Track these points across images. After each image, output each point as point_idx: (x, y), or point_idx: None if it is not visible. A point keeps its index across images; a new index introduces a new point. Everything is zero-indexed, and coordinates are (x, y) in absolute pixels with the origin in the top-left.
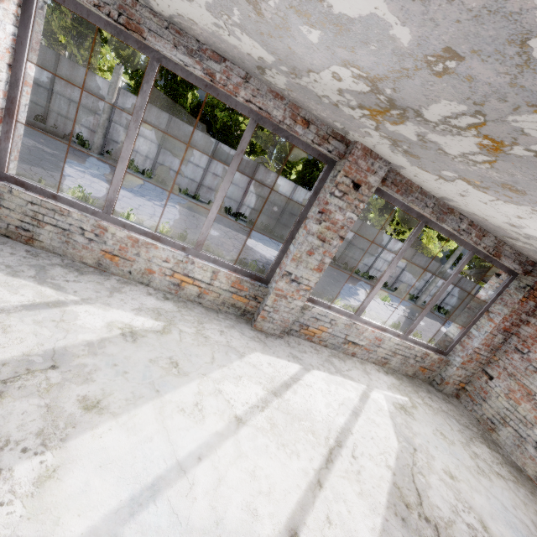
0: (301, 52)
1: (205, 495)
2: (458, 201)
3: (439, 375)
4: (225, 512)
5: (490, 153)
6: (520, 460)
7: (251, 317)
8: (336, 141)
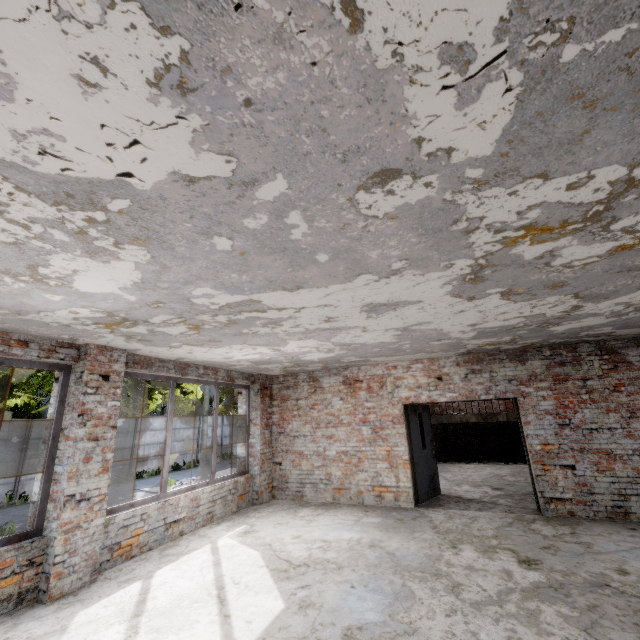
0: (37, 304)
1: None
2: (190, 357)
3: (254, 492)
4: None
5: (195, 330)
6: (323, 498)
7: (35, 595)
8: (65, 349)
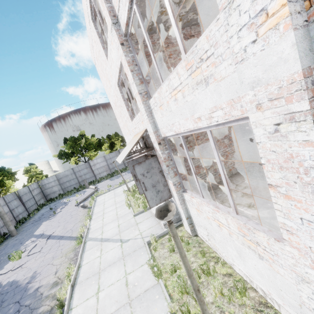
0: None
1: None
2: None
3: None
4: None
5: None
6: (215, 182)
7: None
8: None
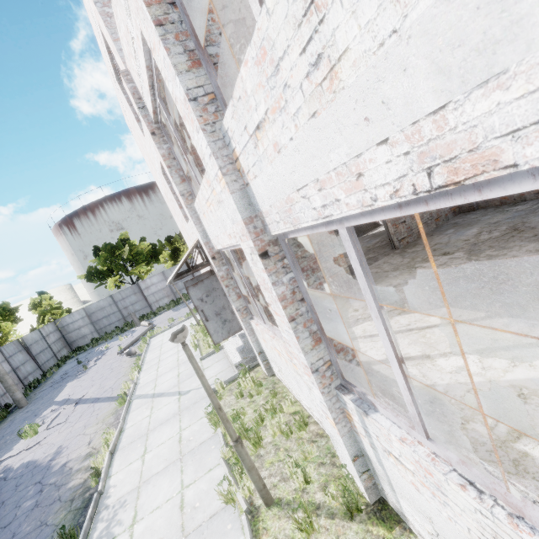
0: None
1: (534, 334)
2: None
3: None
4: (524, 328)
5: None
6: None
7: None
8: None
